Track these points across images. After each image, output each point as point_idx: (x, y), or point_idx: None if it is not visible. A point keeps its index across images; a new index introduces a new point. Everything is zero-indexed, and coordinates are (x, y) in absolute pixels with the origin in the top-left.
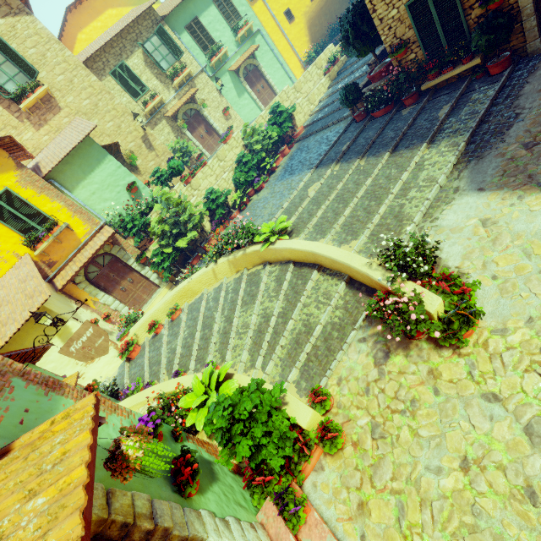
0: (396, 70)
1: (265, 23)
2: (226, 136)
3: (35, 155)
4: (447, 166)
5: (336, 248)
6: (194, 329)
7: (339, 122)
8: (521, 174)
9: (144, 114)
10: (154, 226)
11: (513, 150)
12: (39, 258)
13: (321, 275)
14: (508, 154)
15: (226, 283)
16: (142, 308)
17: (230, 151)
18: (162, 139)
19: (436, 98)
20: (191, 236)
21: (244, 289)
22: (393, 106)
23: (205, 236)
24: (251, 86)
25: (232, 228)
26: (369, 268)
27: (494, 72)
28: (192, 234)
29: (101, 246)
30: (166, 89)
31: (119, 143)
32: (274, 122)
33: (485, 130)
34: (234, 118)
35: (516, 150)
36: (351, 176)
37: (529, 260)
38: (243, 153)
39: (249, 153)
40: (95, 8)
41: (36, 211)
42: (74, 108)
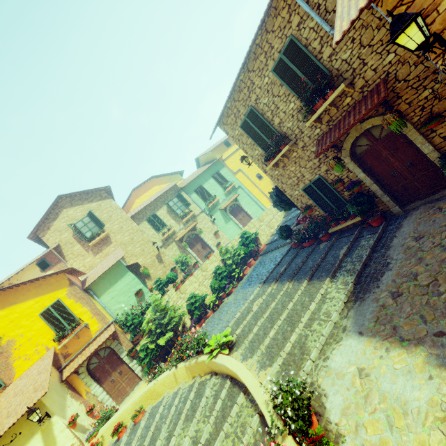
0: (309, 220)
1: (243, 182)
2: (209, 254)
3: (89, 271)
4: (338, 304)
5: (251, 376)
6: (143, 441)
7: (285, 245)
8: (388, 324)
9: (161, 240)
10: (145, 325)
11: (384, 297)
12: (60, 350)
13: (245, 399)
14: (380, 300)
15: (182, 388)
16: (123, 401)
17: (211, 264)
18: (171, 254)
19: (340, 238)
20: (168, 336)
21: (192, 400)
22: (315, 240)
23: (186, 331)
24: (235, 216)
25: (188, 339)
26: (266, 407)
27: (374, 225)
28: (169, 334)
29: (103, 342)
30: (178, 224)
31: (141, 260)
32: (243, 243)
33: (367, 273)
34: (222, 237)
35: (385, 297)
36: (281, 296)
37: (391, 433)
38: (219, 266)
39: (224, 265)
40: (148, 187)
41: (70, 314)
42: (119, 242)
